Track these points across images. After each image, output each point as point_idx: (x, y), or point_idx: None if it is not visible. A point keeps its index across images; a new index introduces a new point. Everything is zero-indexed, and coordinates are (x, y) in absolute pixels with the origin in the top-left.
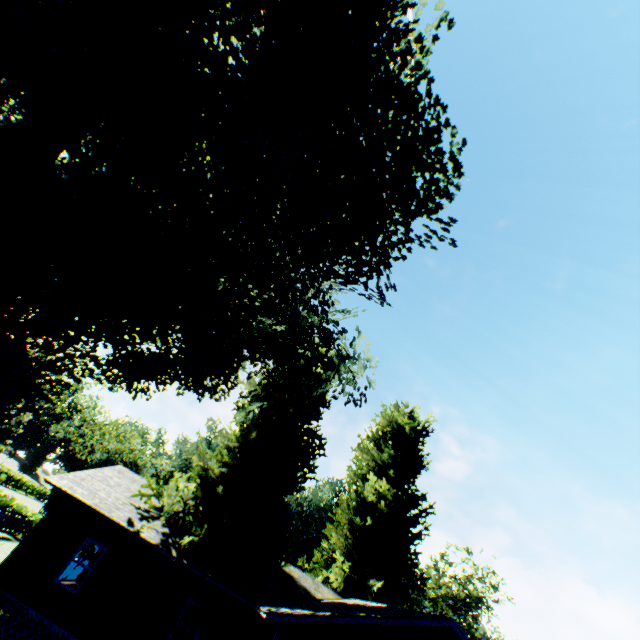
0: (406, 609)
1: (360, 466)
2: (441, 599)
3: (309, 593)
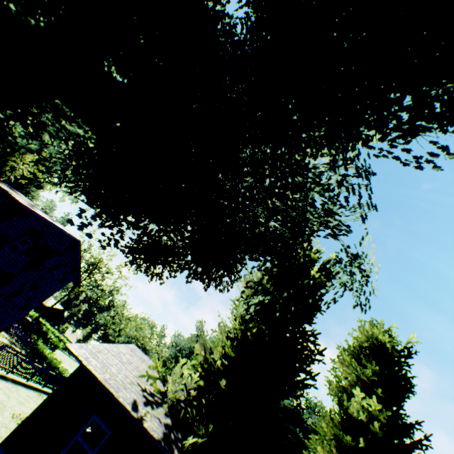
0: None
1: (339, 378)
2: None
3: None
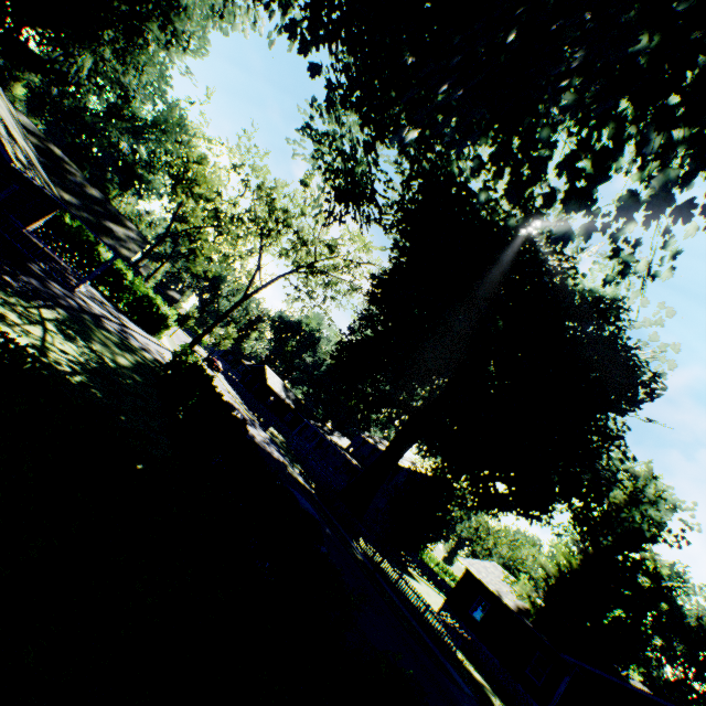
0: None
1: None
2: None
3: None
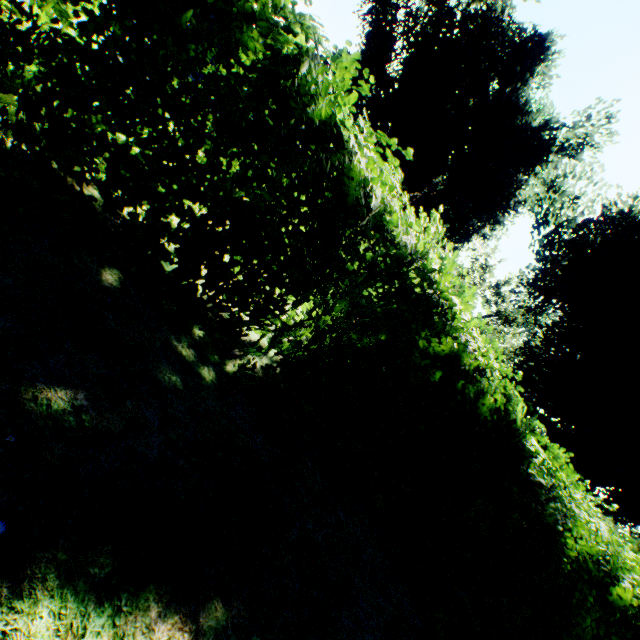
0: None
1: None
2: None
3: None
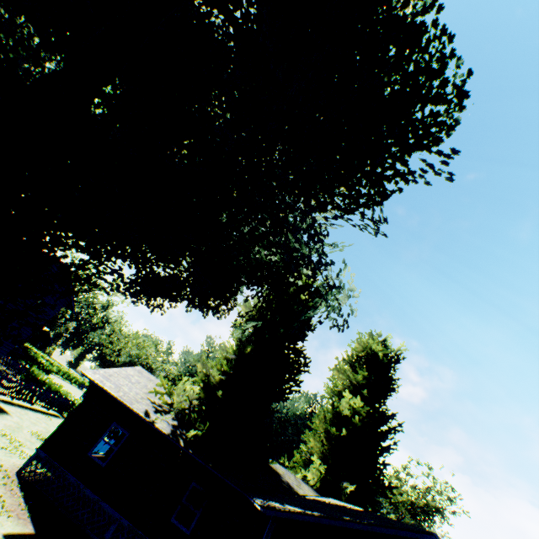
0: (384, 516)
1: (336, 384)
2: (401, 504)
3: (292, 489)
